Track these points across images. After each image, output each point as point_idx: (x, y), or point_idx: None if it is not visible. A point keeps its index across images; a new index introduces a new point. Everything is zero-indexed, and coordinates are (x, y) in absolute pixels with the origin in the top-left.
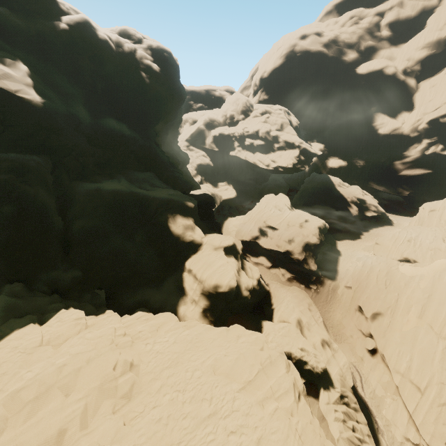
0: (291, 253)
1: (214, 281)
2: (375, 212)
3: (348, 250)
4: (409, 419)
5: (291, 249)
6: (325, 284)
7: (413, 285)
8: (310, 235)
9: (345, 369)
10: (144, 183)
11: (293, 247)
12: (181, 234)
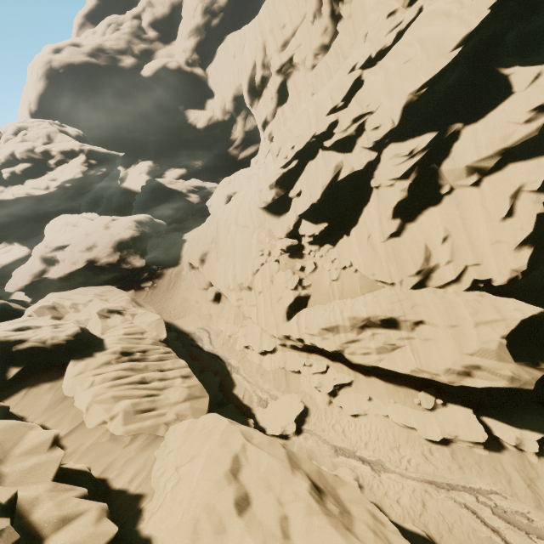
0: (95, 260)
1: None
2: None
3: (194, 234)
4: (261, 331)
5: (92, 255)
6: (165, 275)
7: (229, 207)
8: (121, 230)
9: (152, 327)
10: None
11: (97, 252)
12: None
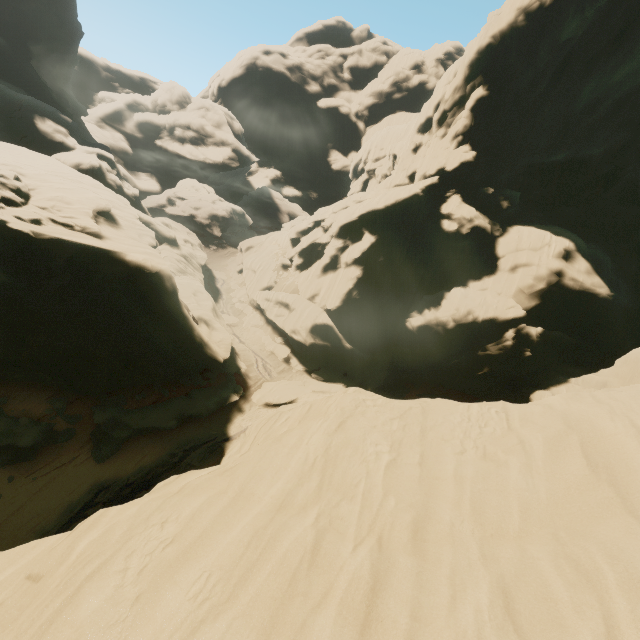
0: (195, 216)
1: (76, 160)
2: None
3: None
4: (246, 293)
5: (196, 213)
6: (227, 249)
7: (284, 232)
8: (220, 209)
9: (200, 257)
10: (10, 89)
11: (199, 213)
12: (50, 133)
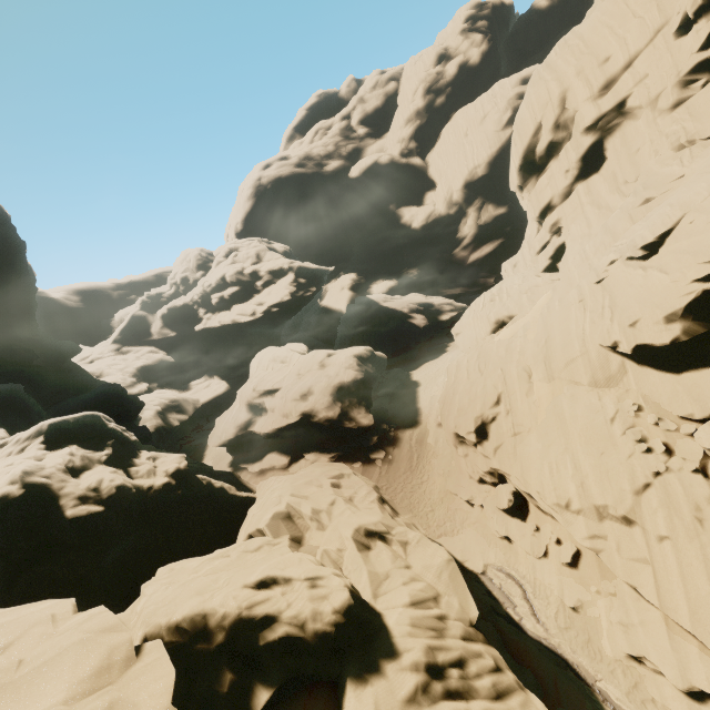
0: (311, 414)
1: None
2: (453, 312)
3: (429, 373)
4: (667, 625)
5: (308, 406)
6: (401, 441)
7: (518, 342)
8: (341, 370)
9: (445, 582)
10: None
11: (313, 402)
12: None
